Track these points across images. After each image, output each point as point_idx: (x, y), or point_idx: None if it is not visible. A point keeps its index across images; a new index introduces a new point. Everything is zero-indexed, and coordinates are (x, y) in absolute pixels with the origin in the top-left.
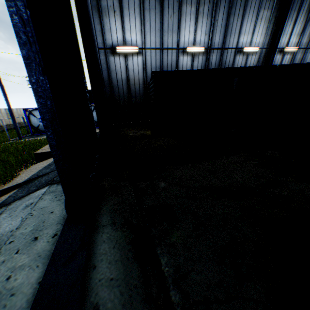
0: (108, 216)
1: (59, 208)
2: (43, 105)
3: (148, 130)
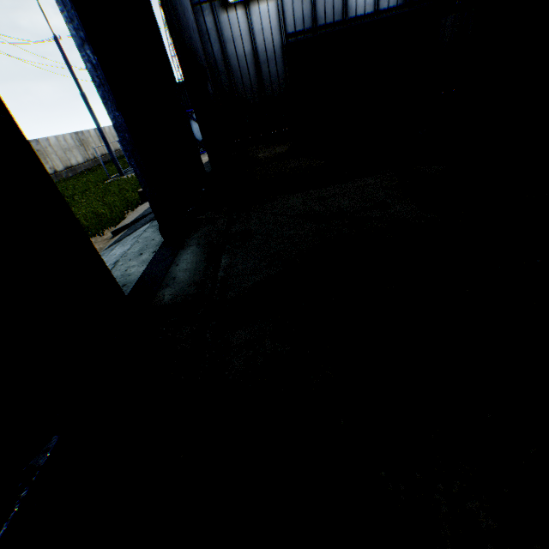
0: (196, 240)
1: (159, 237)
2: (124, 138)
3: (290, 145)
